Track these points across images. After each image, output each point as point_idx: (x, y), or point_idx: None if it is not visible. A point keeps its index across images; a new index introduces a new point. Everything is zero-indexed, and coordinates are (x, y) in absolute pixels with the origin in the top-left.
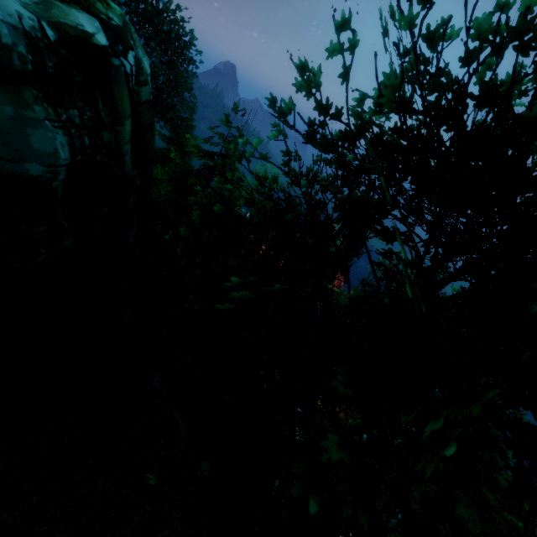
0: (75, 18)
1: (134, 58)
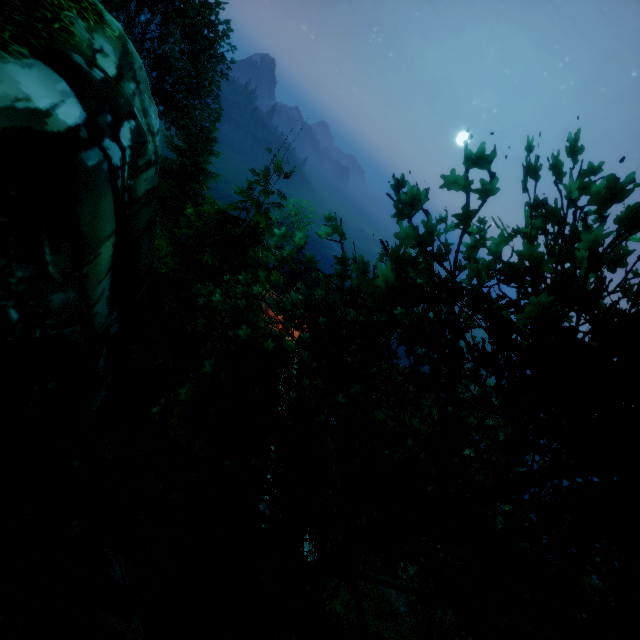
0: (10, 86)
1: (132, 131)
